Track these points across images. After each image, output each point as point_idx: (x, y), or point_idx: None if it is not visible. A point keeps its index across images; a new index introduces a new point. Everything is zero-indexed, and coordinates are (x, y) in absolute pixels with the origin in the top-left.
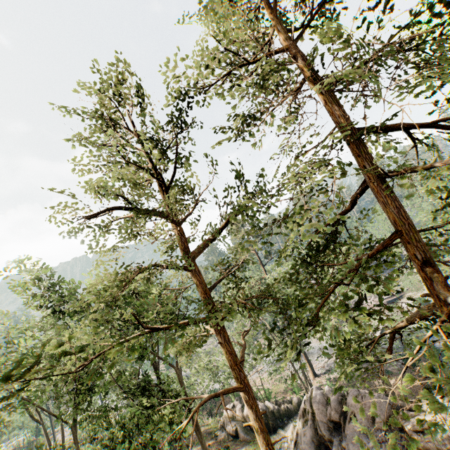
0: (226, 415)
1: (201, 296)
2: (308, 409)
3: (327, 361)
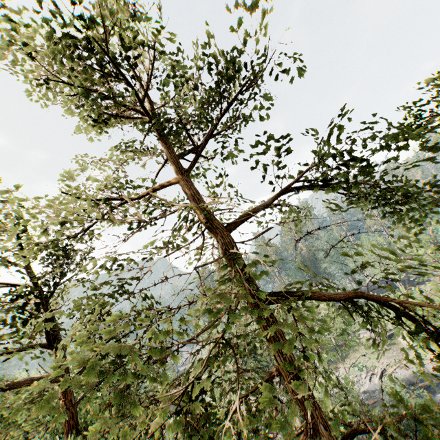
0: None
1: None
2: None
3: None
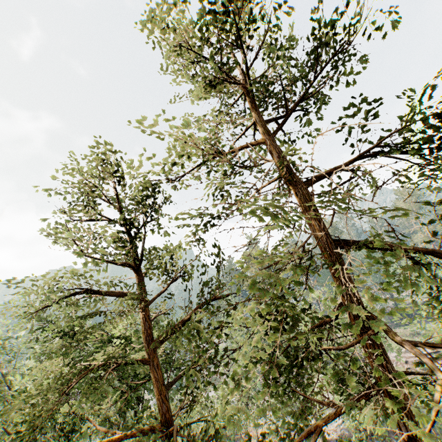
0: None
1: (158, 395)
2: None
3: (340, 423)
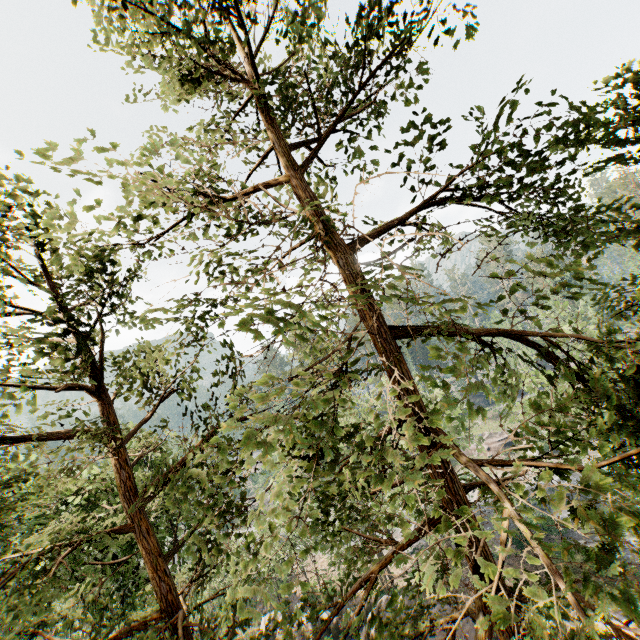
0: (263, 631)
1: (154, 571)
2: (372, 634)
3: None
